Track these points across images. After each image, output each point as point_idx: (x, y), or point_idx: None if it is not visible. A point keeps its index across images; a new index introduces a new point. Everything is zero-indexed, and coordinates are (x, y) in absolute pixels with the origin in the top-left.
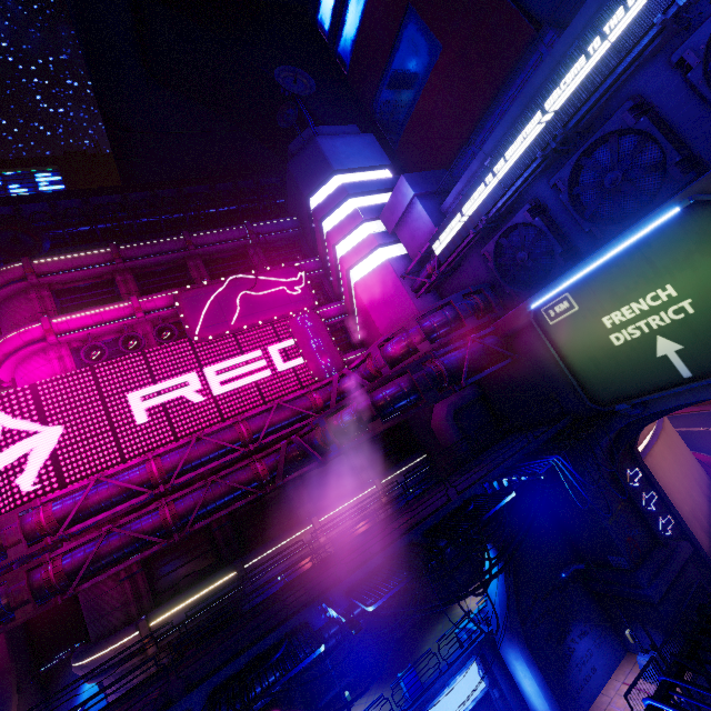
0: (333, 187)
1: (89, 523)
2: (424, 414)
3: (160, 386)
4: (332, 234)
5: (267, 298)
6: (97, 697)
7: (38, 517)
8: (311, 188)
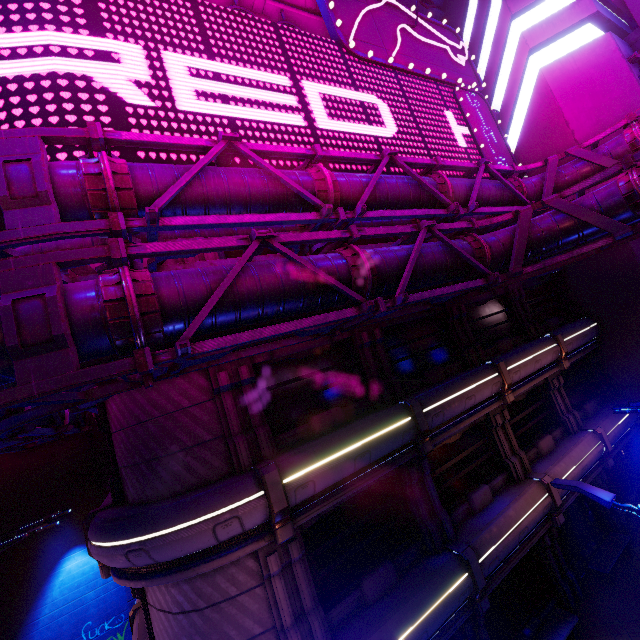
0: None
1: (210, 222)
2: (632, 257)
3: (302, 83)
4: None
5: (428, 50)
6: (73, 596)
7: (93, 166)
8: None
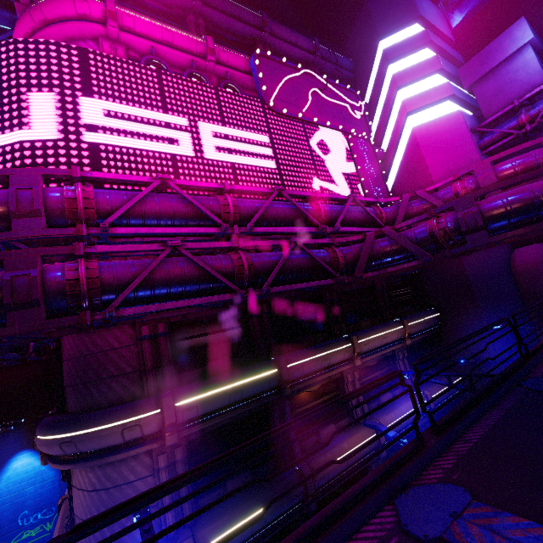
0: (411, 33)
1: (142, 232)
2: (463, 269)
3: (230, 130)
4: (401, 76)
5: (332, 107)
6: (16, 489)
7: (71, 193)
8: (389, 27)
